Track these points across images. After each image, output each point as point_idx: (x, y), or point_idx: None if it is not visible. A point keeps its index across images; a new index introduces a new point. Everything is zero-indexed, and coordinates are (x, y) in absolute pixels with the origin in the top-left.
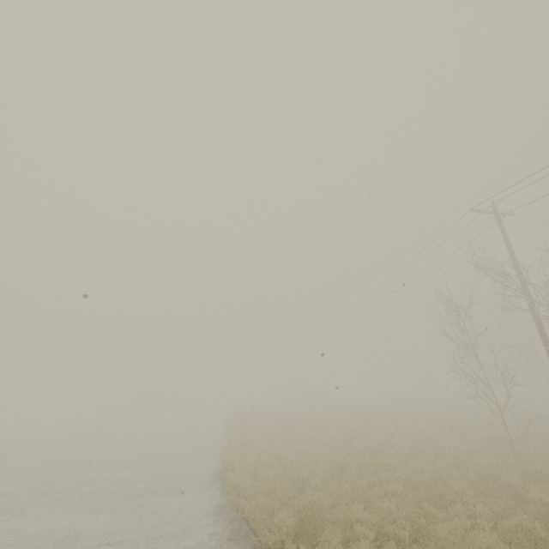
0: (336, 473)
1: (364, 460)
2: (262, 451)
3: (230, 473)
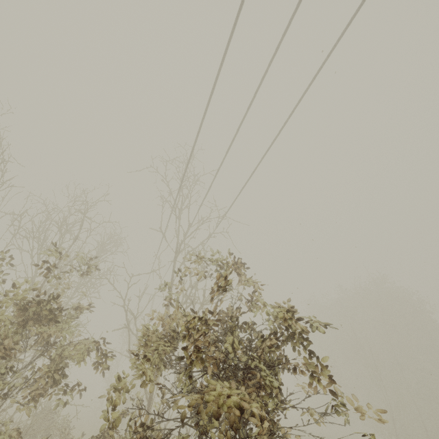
0: None
1: None
2: None
3: None
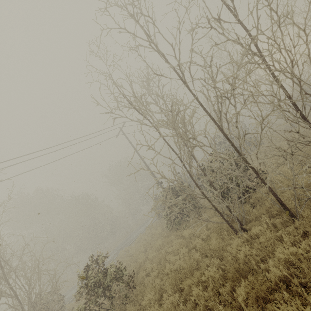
0: None
1: None
2: None
3: None
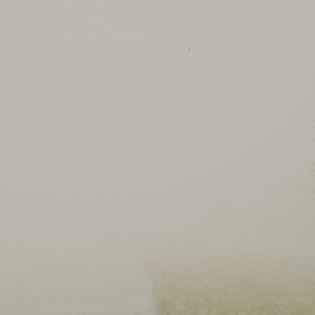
0: (269, 313)
1: (275, 299)
2: (186, 290)
3: (173, 311)
